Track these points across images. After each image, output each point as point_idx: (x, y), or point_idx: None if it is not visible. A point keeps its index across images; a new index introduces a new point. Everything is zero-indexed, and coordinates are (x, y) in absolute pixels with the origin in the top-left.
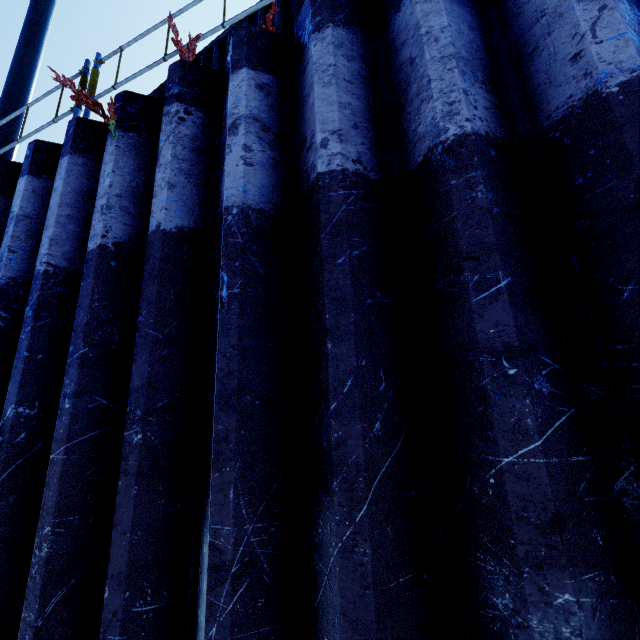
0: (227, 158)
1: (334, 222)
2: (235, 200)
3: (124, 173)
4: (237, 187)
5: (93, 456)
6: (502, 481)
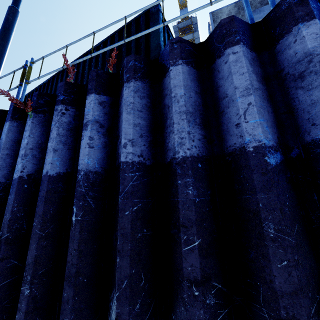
0: (81, 142)
1: (126, 190)
2: (83, 167)
3: (35, 136)
4: (84, 160)
5: (8, 293)
6: None
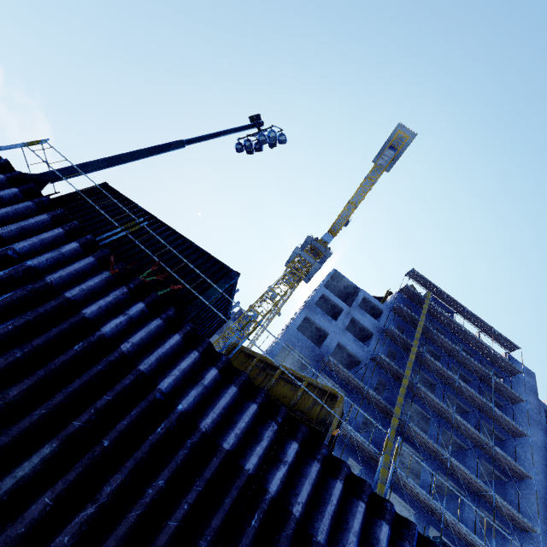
0: (115, 319)
1: (109, 359)
2: (104, 331)
3: (98, 285)
4: (108, 328)
5: None
6: (69, 425)
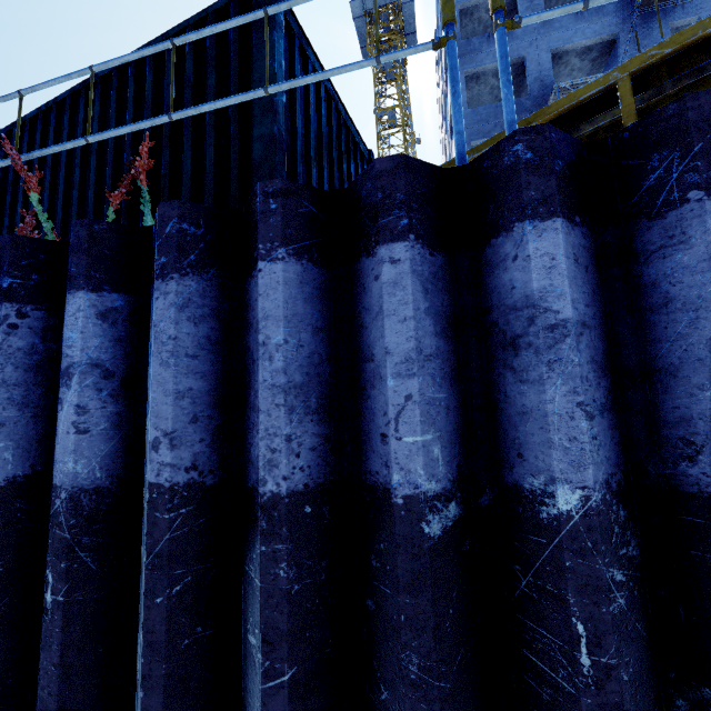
0: (58, 417)
1: (157, 551)
2: (64, 480)
3: None
4: (67, 463)
5: None
6: None
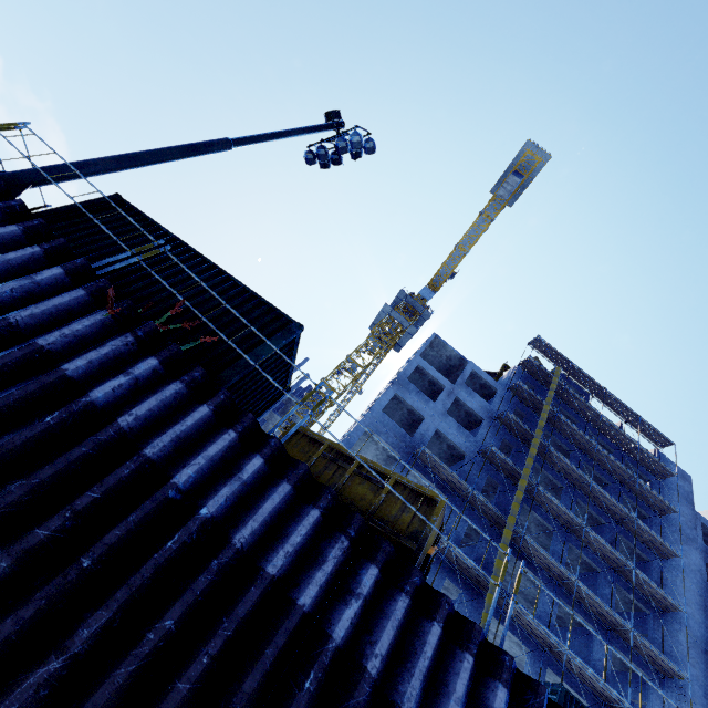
0: (112, 380)
1: (99, 438)
2: (94, 396)
3: (90, 330)
4: (100, 393)
5: None
6: (30, 534)
